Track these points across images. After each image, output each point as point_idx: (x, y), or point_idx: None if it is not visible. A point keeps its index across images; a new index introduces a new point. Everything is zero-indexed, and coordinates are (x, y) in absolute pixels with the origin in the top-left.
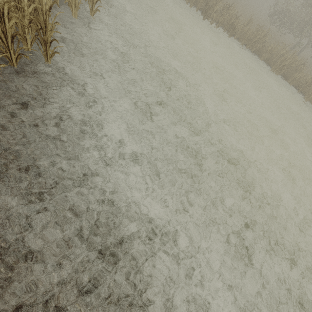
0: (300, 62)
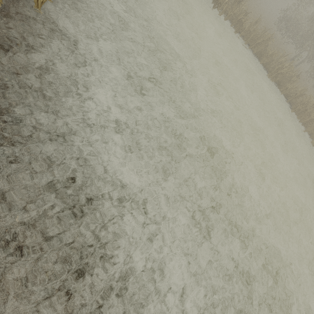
0: (295, 73)
